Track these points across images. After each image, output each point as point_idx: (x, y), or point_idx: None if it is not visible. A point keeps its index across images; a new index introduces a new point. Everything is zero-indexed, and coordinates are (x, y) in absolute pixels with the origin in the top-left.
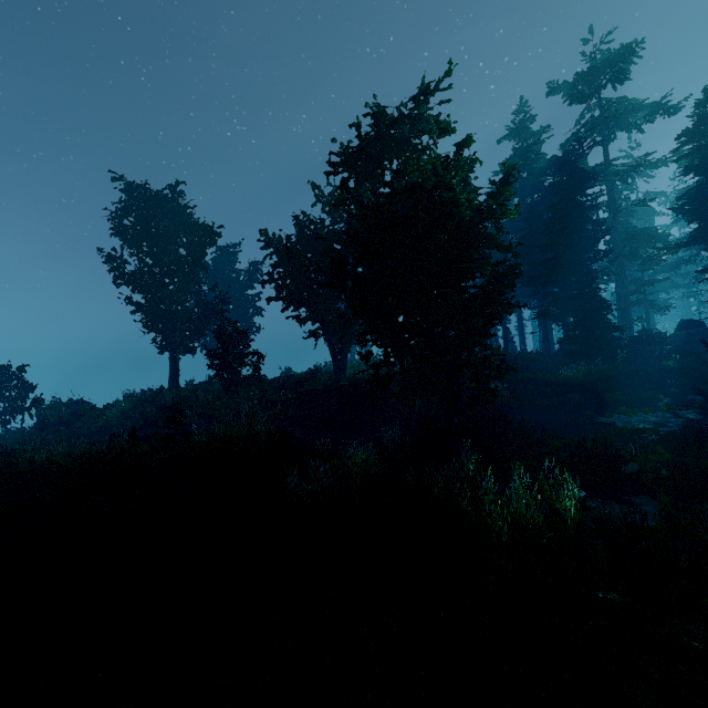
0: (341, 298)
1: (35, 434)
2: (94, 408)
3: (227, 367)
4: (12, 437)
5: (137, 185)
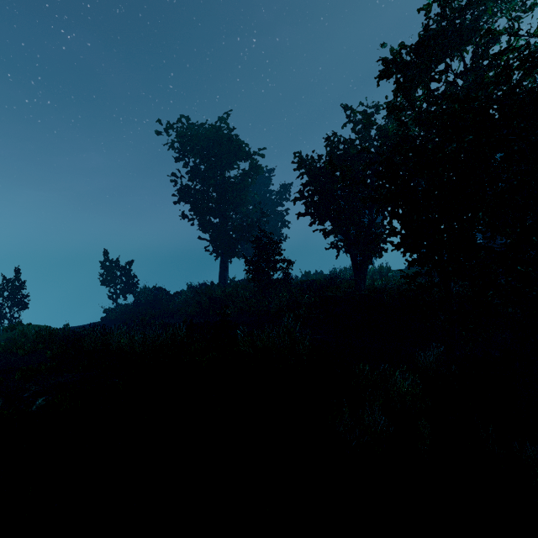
0: (365, 213)
1: (132, 309)
2: (168, 294)
3: (262, 272)
4: (119, 310)
5: (200, 125)
